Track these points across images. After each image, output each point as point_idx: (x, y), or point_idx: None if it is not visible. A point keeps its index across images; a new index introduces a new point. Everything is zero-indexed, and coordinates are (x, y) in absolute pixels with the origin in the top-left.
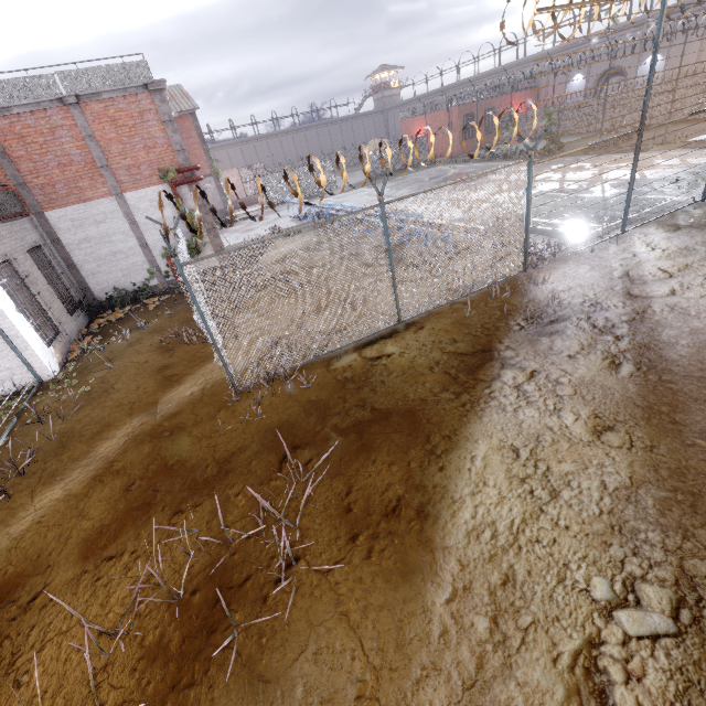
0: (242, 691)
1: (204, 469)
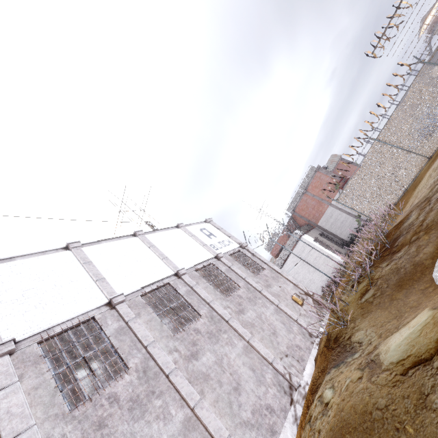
0: None
1: None
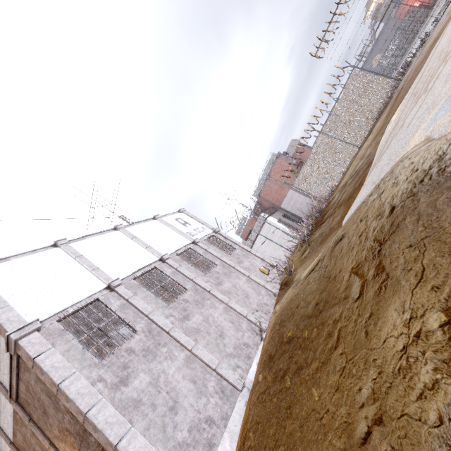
0: None
1: None
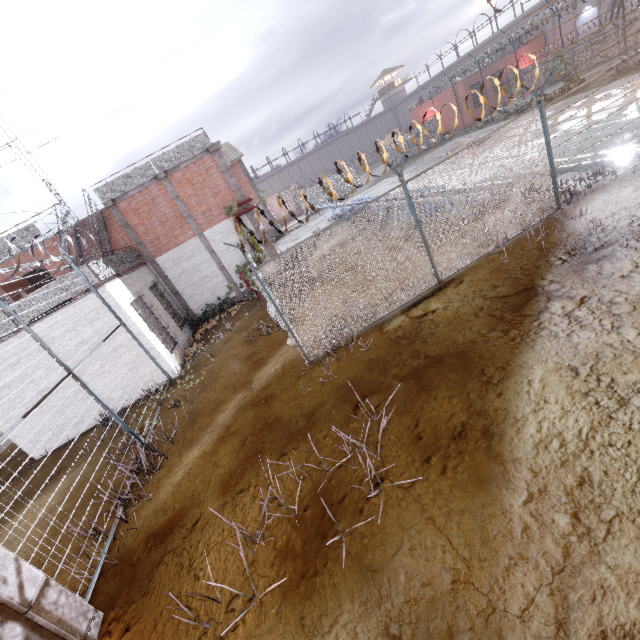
0: (355, 578)
1: (296, 422)
